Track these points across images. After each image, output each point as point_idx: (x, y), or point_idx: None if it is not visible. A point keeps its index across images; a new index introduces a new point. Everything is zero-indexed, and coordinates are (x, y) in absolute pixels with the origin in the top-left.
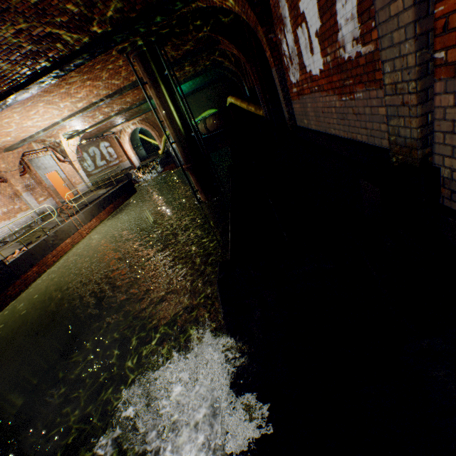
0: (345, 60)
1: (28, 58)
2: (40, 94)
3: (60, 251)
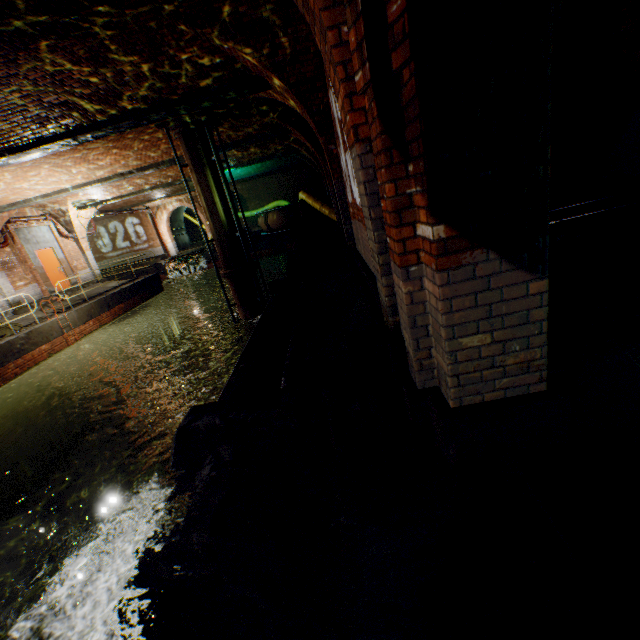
0: None
1: (34, 122)
2: (45, 156)
3: (30, 360)
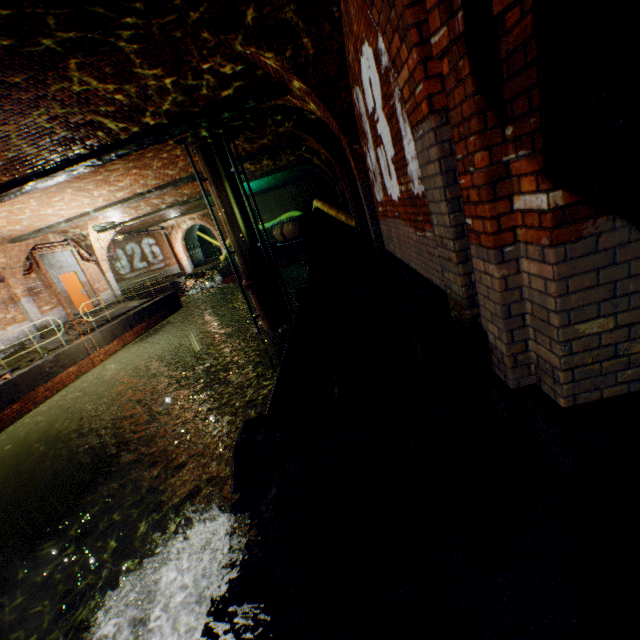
0: (415, 195)
1: (60, 144)
2: (69, 180)
3: (59, 382)
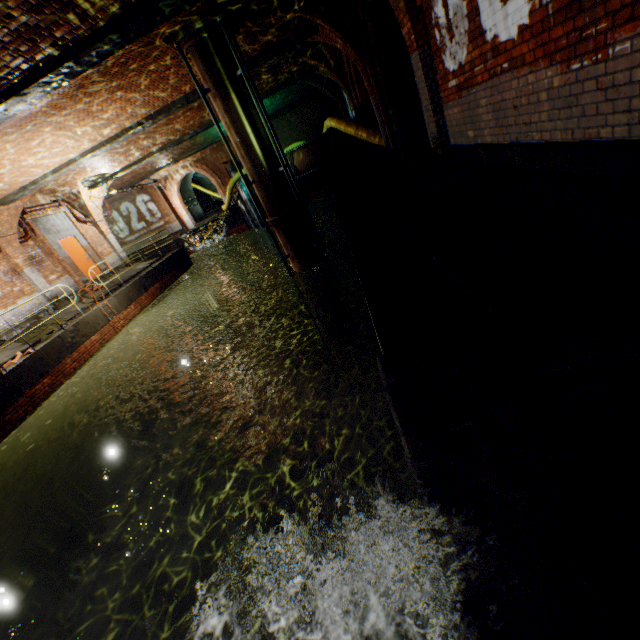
0: None
1: (23, 38)
2: (45, 110)
3: (84, 352)
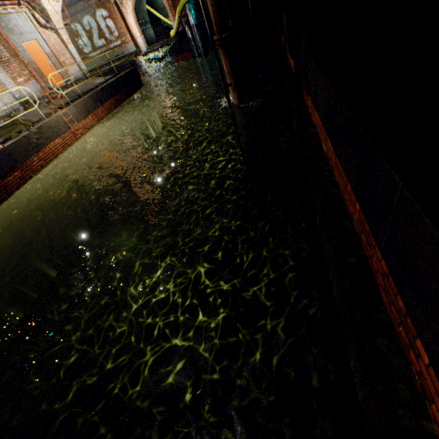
0: None
1: None
2: None
3: (49, 153)
